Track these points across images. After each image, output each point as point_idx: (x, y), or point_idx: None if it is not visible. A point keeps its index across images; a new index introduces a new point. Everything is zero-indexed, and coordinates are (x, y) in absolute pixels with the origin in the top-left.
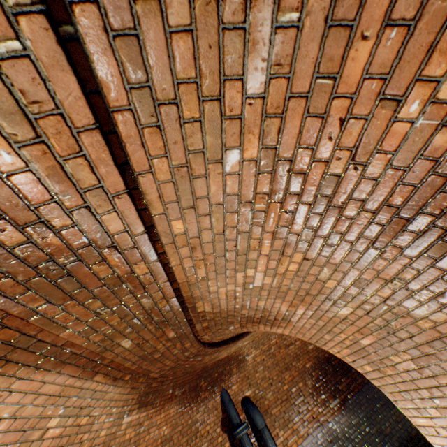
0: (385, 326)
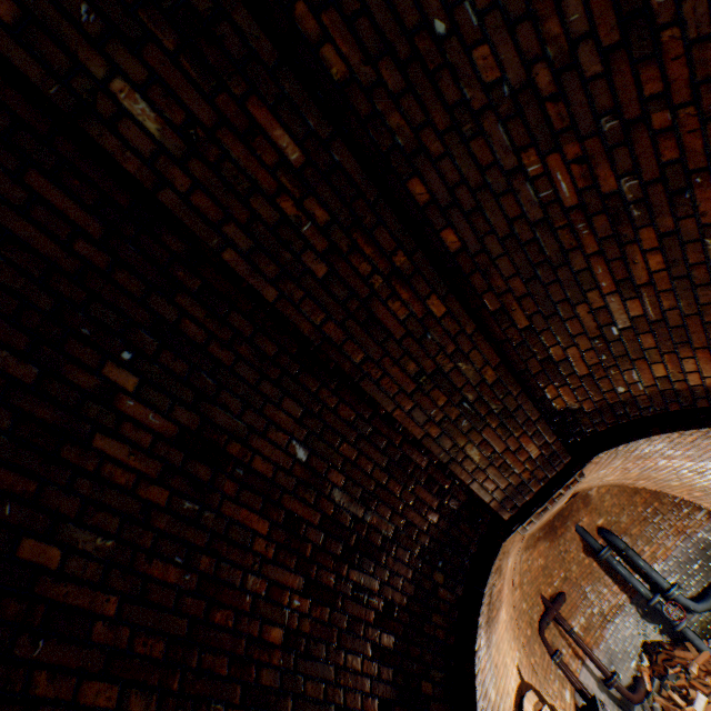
0: (703, 490)
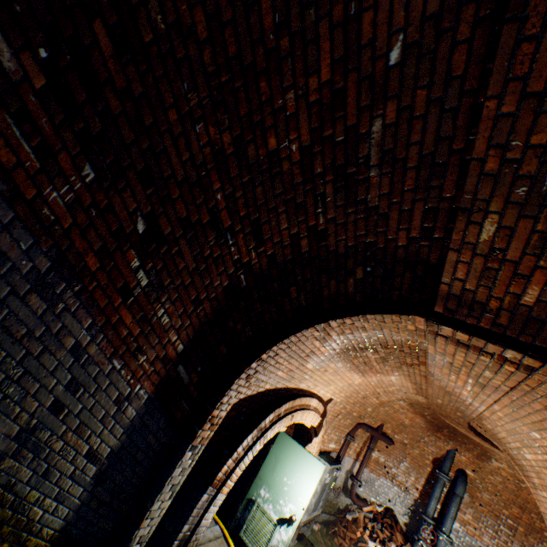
0: None
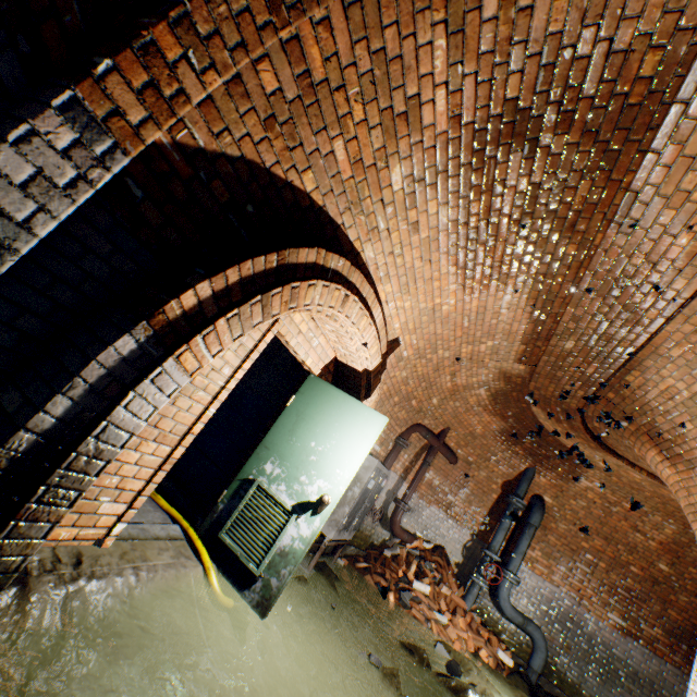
0: None
